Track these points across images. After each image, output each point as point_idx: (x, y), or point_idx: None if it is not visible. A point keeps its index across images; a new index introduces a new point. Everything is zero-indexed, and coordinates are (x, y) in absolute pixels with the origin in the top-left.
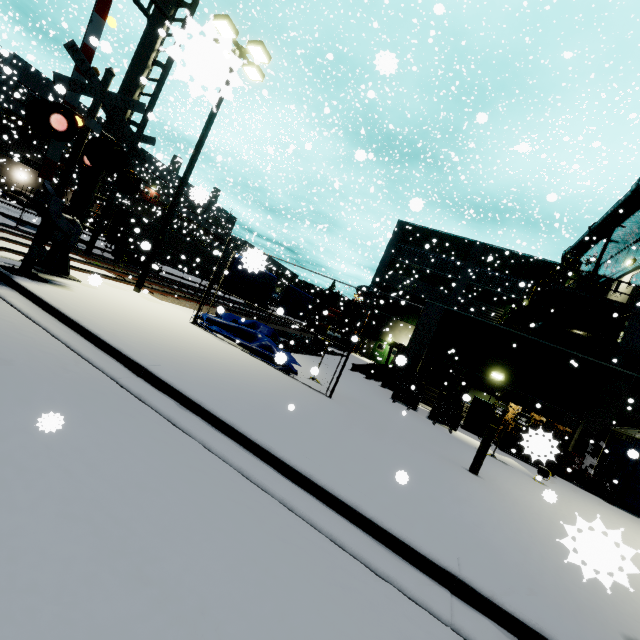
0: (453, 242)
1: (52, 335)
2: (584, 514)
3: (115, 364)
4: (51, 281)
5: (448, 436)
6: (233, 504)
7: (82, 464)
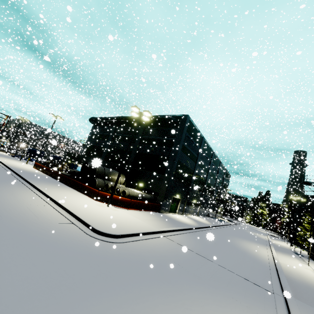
0: None
1: None
2: None
3: None
4: None
5: None
6: None
7: None
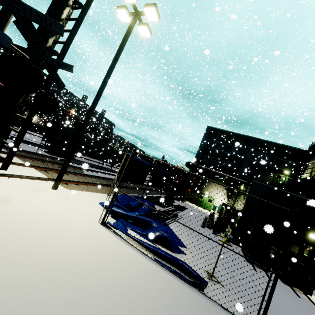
0: (239, 137)
1: None
2: None
3: None
4: None
5: None
6: None
7: None
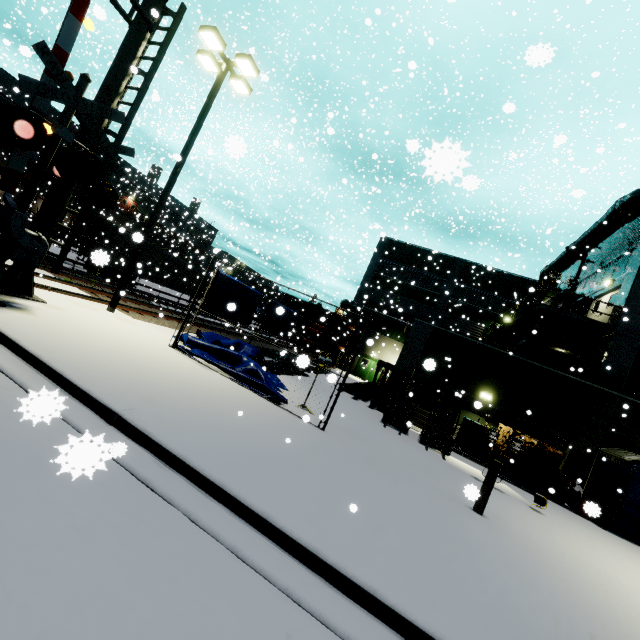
0: (435, 258)
1: (5, 374)
2: (586, 547)
3: (81, 409)
4: (10, 304)
5: (442, 463)
6: (228, 607)
7: (29, 574)
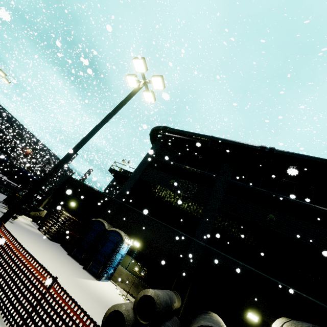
0: None
1: None
2: None
3: None
4: None
5: None
6: None
7: None
